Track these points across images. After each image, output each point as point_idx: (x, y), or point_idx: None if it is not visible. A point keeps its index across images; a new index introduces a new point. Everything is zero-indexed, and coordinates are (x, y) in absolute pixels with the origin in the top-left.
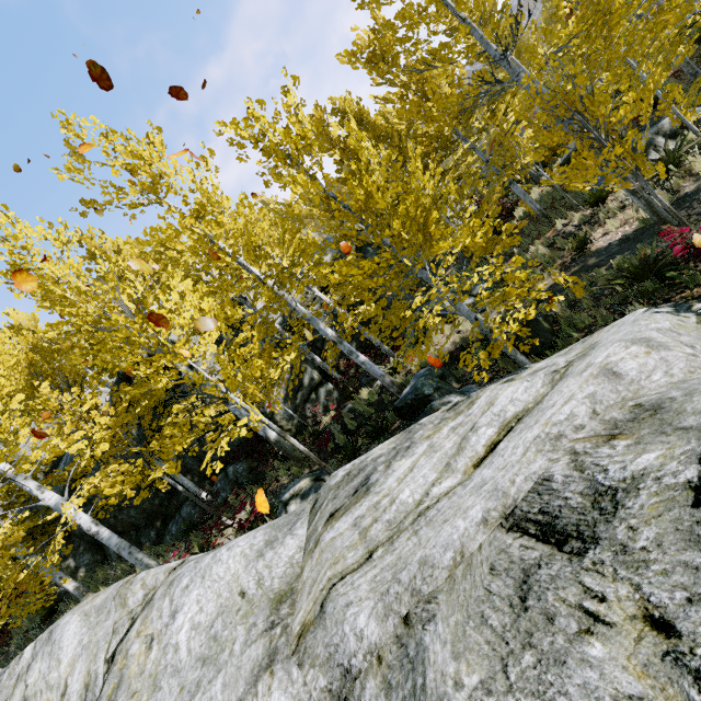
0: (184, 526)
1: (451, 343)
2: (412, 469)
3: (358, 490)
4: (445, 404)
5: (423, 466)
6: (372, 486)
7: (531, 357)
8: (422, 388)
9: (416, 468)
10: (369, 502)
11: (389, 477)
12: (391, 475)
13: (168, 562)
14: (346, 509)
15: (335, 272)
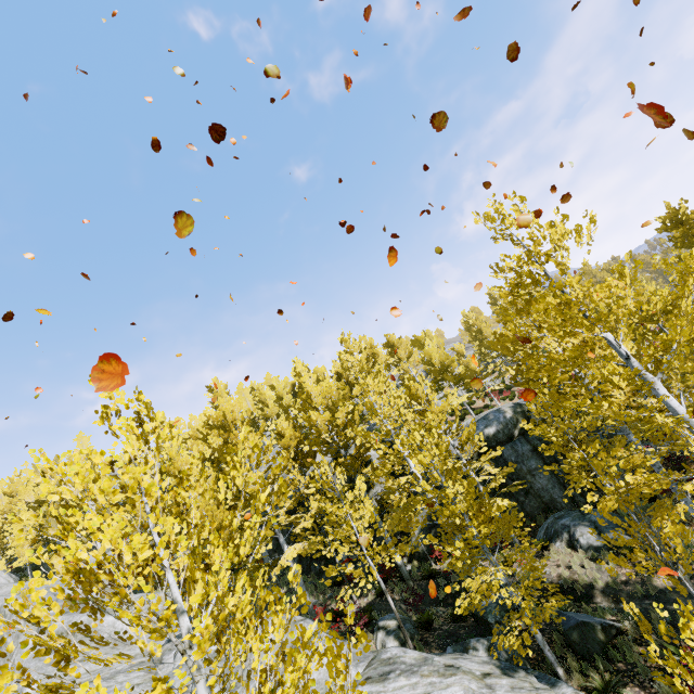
0: (334, 578)
1: (558, 574)
2: (401, 688)
3: (383, 675)
4: (473, 649)
5: (404, 691)
6: (387, 680)
7: (577, 652)
8: (488, 613)
9: (402, 689)
10: (379, 687)
11: (394, 682)
12: (394, 682)
13: (318, 597)
14: (372, 681)
15: (488, 452)
